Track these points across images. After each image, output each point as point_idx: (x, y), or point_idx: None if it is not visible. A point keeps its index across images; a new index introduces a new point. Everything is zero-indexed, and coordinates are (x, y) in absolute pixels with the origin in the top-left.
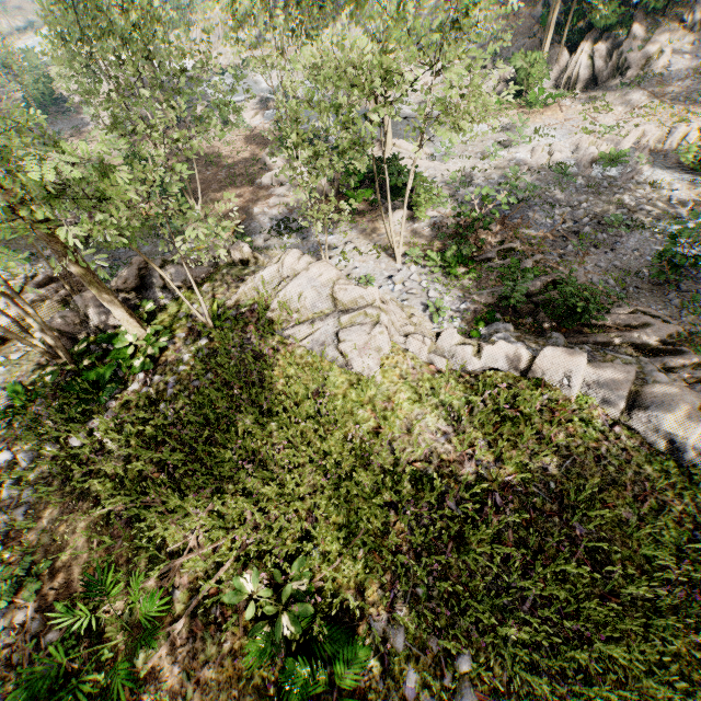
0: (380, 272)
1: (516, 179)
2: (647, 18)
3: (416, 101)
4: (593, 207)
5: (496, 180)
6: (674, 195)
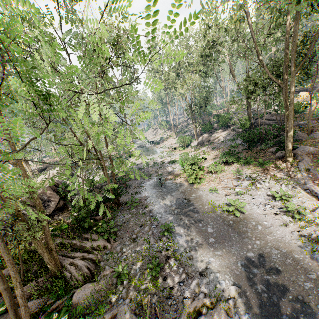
0: (94, 179)
1: (148, 164)
2: (226, 127)
3: (164, 147)
4: (151, 172)
5: (145, 164)
6: (170, 171)
